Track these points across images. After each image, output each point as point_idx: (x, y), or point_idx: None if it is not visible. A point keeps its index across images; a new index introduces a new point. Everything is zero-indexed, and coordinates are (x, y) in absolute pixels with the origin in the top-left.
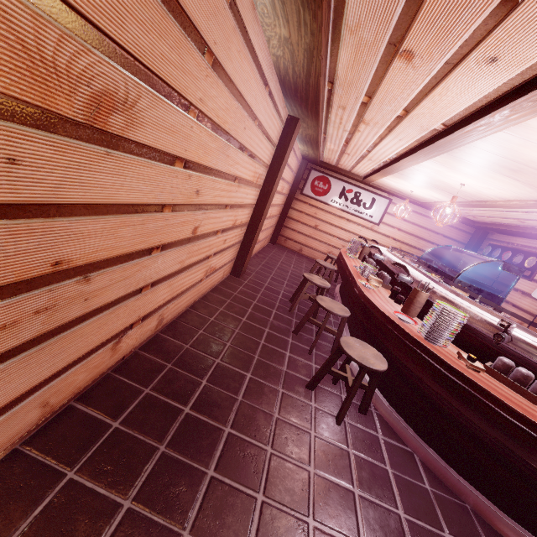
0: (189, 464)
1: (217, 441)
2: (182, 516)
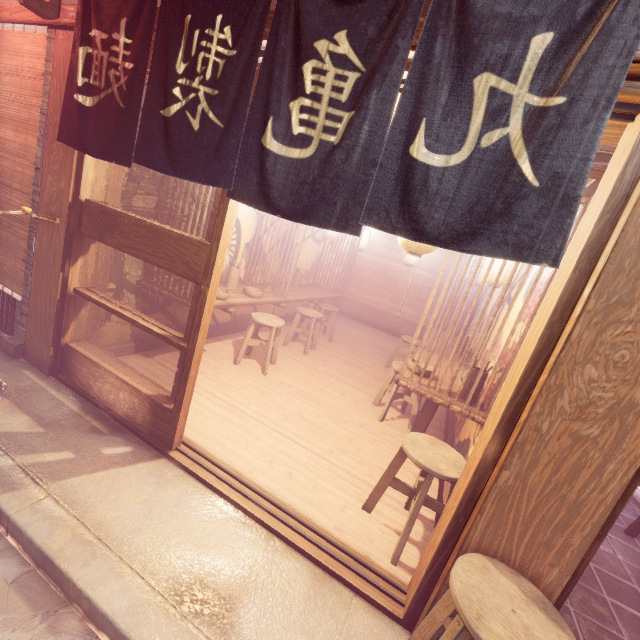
0: (585, 587)
1: (591, 572)
2: (613, 626)
